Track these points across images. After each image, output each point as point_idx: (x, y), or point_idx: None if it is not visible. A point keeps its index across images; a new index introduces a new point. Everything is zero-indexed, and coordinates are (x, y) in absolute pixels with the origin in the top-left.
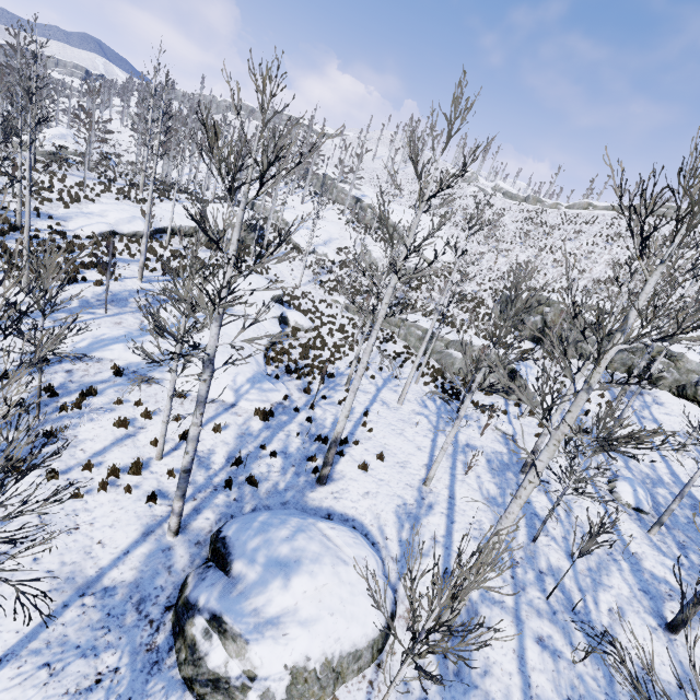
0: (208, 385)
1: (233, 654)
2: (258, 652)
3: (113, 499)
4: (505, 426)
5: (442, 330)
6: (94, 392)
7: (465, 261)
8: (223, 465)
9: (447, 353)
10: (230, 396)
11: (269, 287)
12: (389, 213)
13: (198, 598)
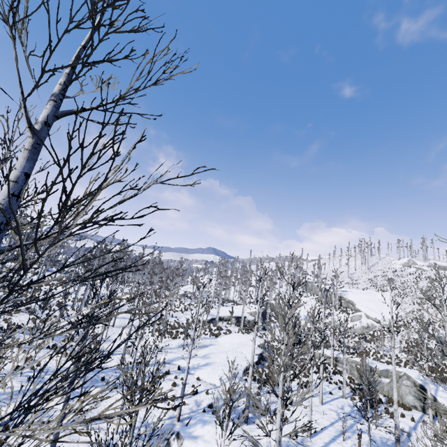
0: (192, 347)
1: (179, 445)
2: (186, 443)
3: (163, 406)
4: (402, 424)
5: (374, 364)
6: (169, 373)
7: (409, 318)
8: (205, 407)
9: (379, 380)
10: (218, 382)
11: (258, 340)
12: (345, 294)
13: (175, 430)
